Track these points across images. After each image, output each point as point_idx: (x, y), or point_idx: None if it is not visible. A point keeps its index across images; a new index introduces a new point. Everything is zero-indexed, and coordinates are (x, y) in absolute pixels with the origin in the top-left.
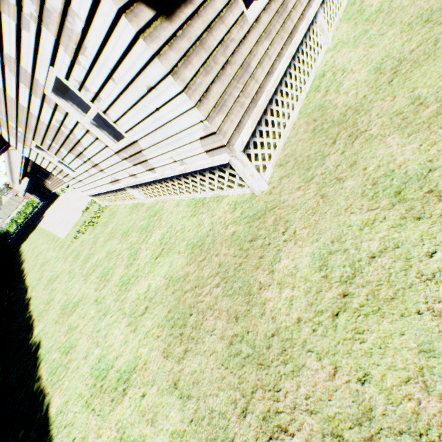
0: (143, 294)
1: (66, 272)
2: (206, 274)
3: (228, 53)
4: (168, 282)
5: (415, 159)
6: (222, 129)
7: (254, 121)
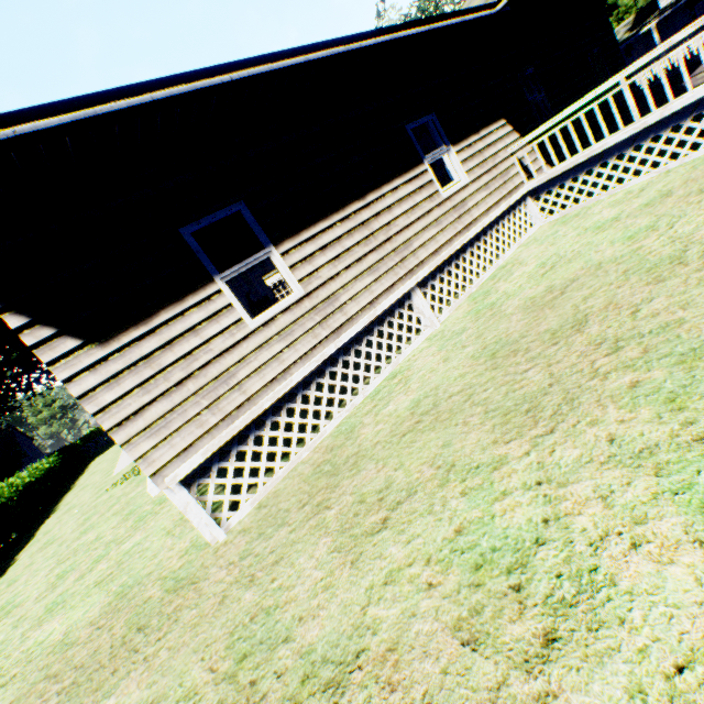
0: (36, 644)
1: (61, 540)
2: (78, 658)
3: (197, 365)
4: (60, 640)
5: (299, 603)
6: (149, 456)
7: (212, 447)
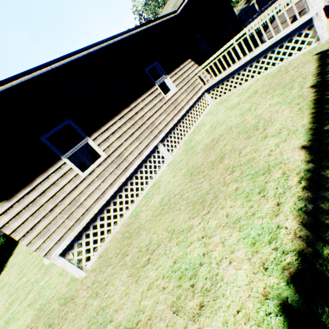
0: None
1: (10, 283)
2: None
3: (59, 200)
4: None
5: (116, 303)
6: (42, 247)
7: (72, 236)
